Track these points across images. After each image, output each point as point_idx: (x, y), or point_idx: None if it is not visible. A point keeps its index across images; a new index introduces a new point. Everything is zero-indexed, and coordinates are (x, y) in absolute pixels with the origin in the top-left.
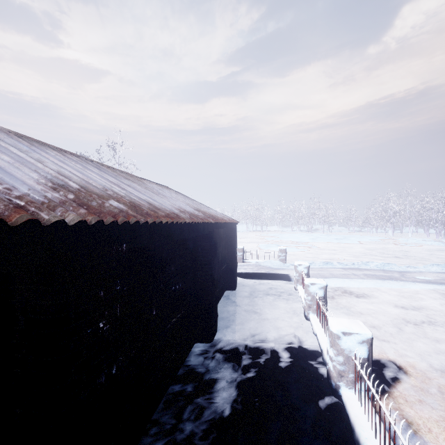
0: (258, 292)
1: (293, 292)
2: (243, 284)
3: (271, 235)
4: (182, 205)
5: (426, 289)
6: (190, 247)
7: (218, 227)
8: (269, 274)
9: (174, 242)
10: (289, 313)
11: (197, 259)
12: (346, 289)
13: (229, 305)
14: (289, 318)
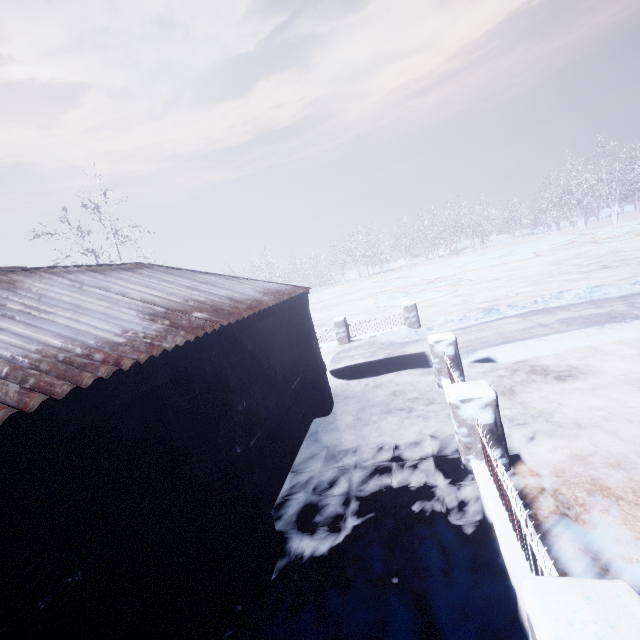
0: (371, 408)
1: (436, 393)
2: (345, 395)
3: (396, 276)
4: (95, 321)
5: None
6: (127, 429)
7: (232, 333)
8: (391, 360)
9: (4, 474)
10: (430, 458)
11: (171, 437)
12: (534, 363)
13: (316, 458)
14: (431, 472)
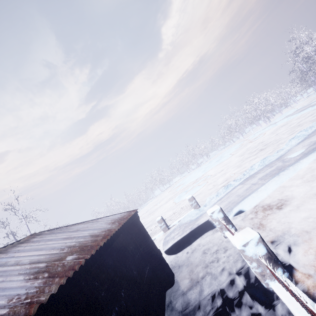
0: (196, 268)
1: (225, 242)
2: (178, 264)
3: (178, 185)
4: None
5: (312, 161)
6: None
7: (95, 260)
8: (194, 231)
9: None
10: (245, 291)
11: None
12: (262, 204)
13: None
14: (251, 303)
